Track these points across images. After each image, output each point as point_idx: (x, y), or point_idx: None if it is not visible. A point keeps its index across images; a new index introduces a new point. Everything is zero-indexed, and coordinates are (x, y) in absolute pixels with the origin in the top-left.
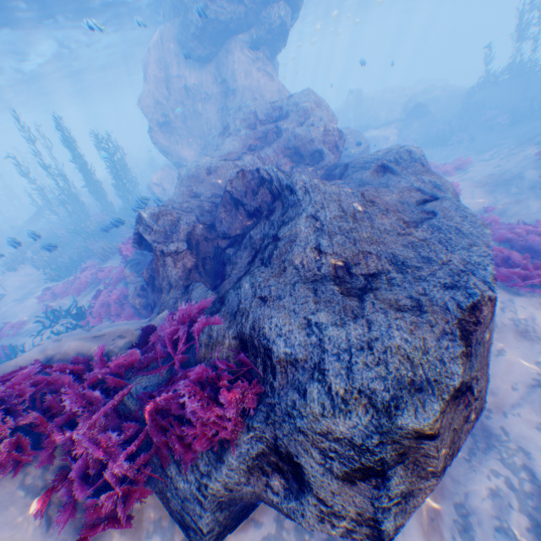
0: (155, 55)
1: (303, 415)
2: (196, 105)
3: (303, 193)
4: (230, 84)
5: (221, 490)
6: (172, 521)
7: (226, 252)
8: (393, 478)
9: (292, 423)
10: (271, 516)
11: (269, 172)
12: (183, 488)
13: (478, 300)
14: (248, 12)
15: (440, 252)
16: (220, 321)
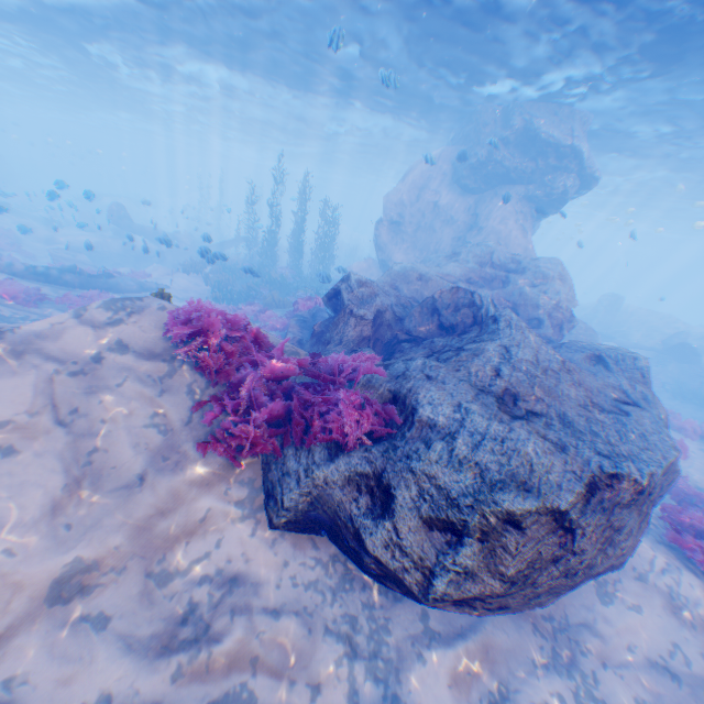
0: (426, 166)
1: (420, 457)
2: (436, 223)
3: (506, 326)
4: (480, 220)
5: (319, 478)
6: (260, 487)
7: (401, 344)
8: (465, 547)
9: (406, 461)
10: (328, 550)
11: (482, 299)
12: (288, 463)
13: (622, 474)
14: (535, 170)
15: (611, 435)
16: (382, 373)
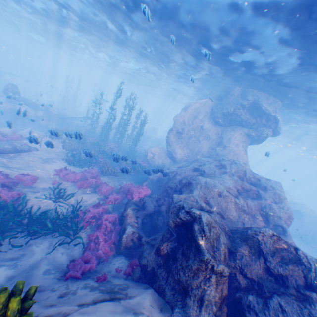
0: (197, 106)
1: None
2: (200, 136)
3: None
4: (224, 141)
5: None
6: None
7: (247, 295)
8: None
9: None
10: None
11: (310, 262)
12: None
13: None
14: (255, 123)
15: None
16: None
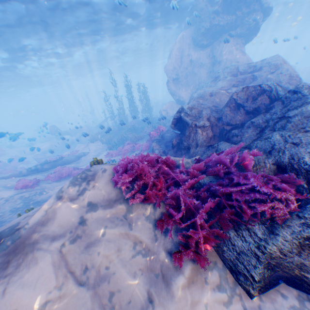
0: (178, 45)
1: None
2: (194, 69)
3: (309, 92)
4: (217, 58)
5: (276, 253)
6: (223, 267)
7: (231, 132)
8: None
9: None
10: (292, 295)
11: (270, 86)
12: (239, 245)
13: None
14: (236, 18)
15: None
16: (258, 154)
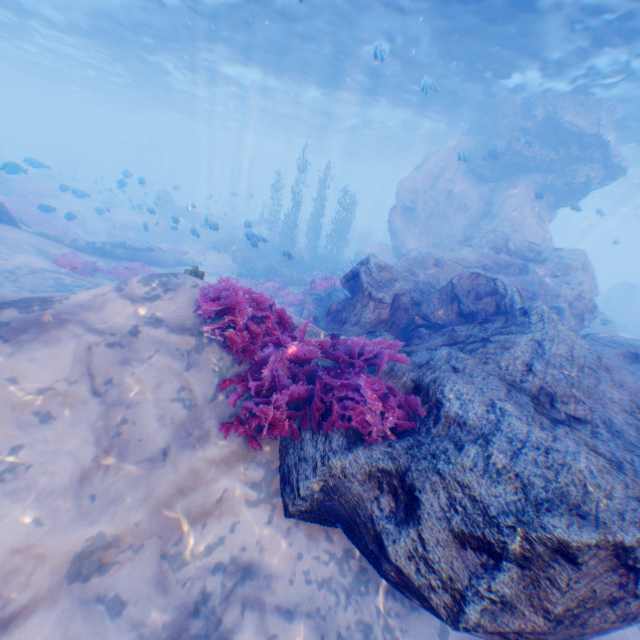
0: (441, 156)
1: (450, 460)
2: (449, 210)
3: (536, 318)
4: (494, 208)
5: (338, 469)
6: (276, 470)
7: (418, 329)
8: (503, 573)
9: (433, 462)
10: (342, 544)
11: (506, 287)
12: (306, 449)
13: None
14: (556, 159)
15: None
16: (404, 361)
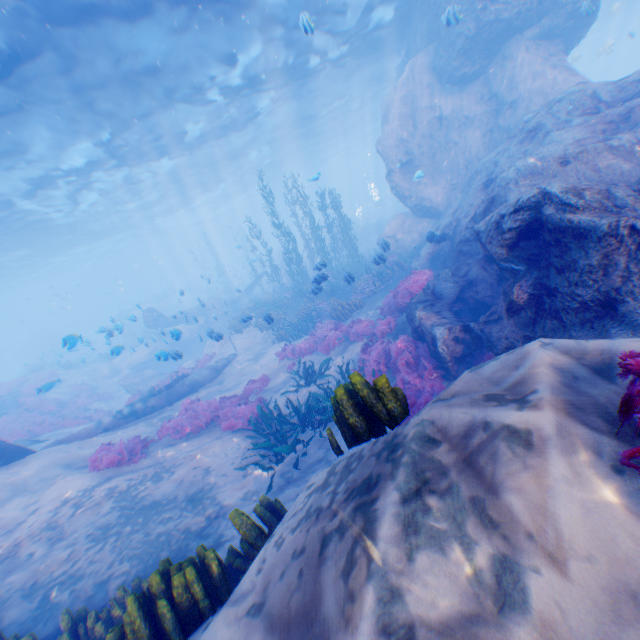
0: (400, 91)
1: None
2: (449, 133)
3: None
4: (503, 96)
5: None
6: None
7: None
8: None
9: None
10: None
11: None
12: None
13: None
14: None
15: None
16: None
